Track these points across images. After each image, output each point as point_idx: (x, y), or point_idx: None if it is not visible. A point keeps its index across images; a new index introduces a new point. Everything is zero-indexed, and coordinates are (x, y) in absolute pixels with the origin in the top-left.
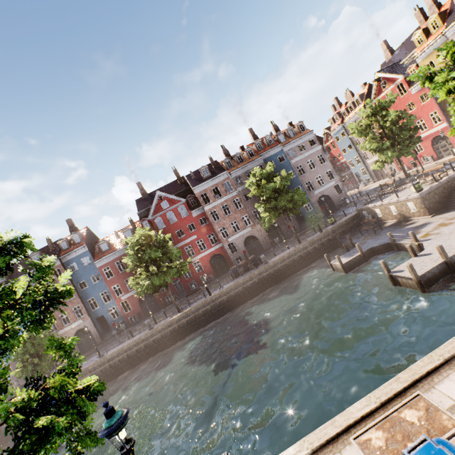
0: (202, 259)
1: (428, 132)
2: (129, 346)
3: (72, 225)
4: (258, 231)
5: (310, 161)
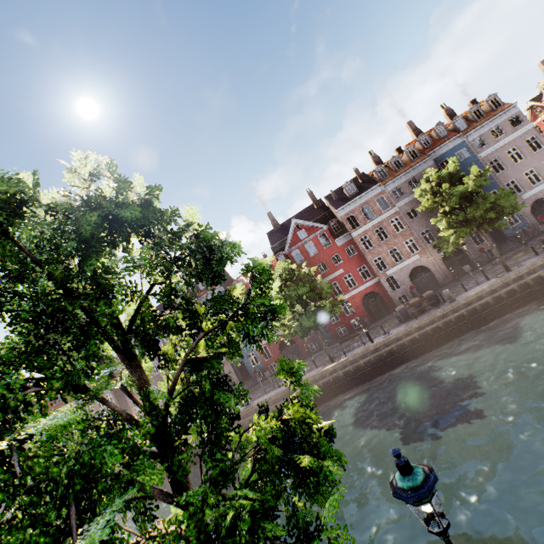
0: (351, 299)
1: None
2: (276, 397)
3: None
4: (430, 259)
5: (509, 151)
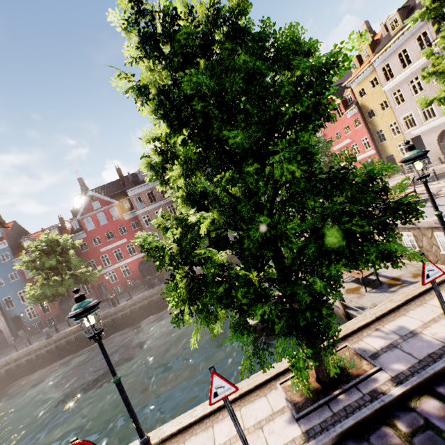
0: (130, 264)
1: (360, 156)
2: (19, 356)
3: None
4: None
5: None
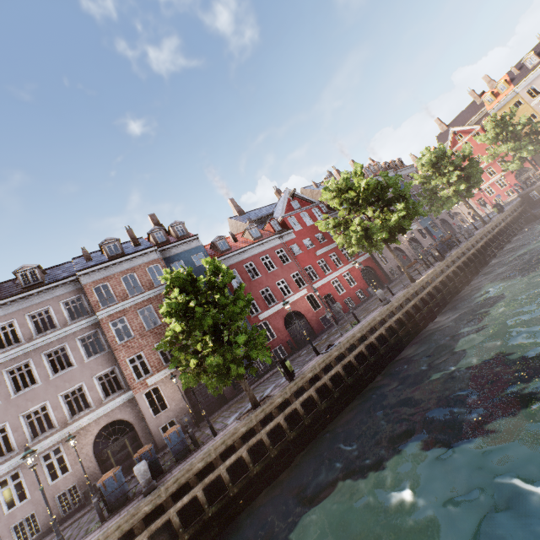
0: (352, 271)
1: None
2: (381, 317)
3: (158, 222)
4: (402, 243)
5: None
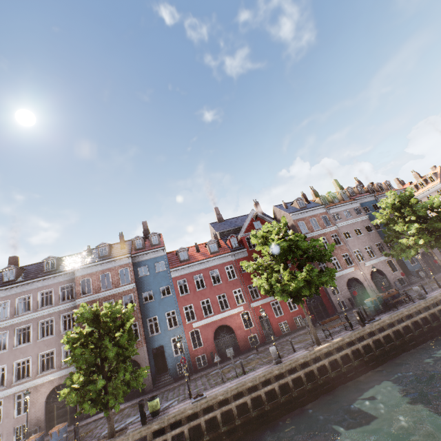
0: None
1: None
2: (253, 383)
3: (147, 228)
4: (362, 274)
5: None
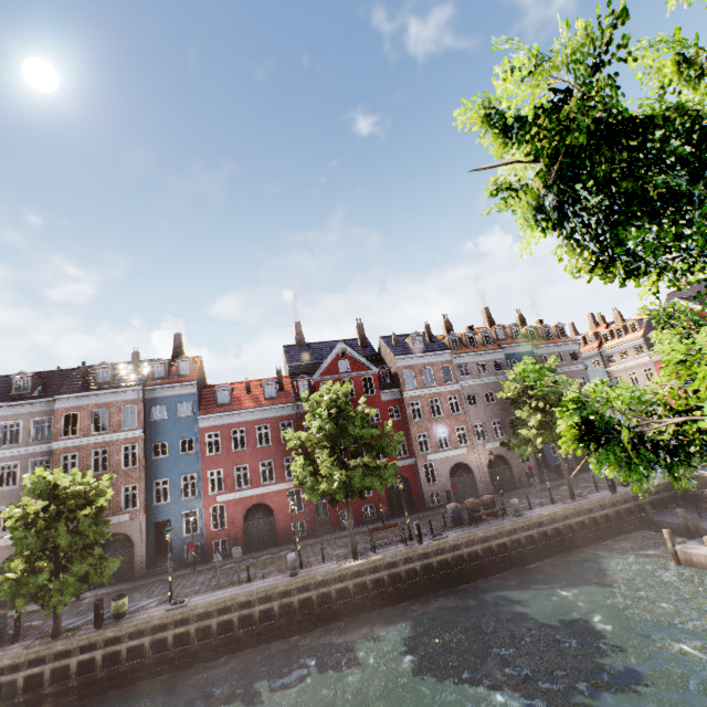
0: None
1: None
2: (248, 597)
3: (180, 345)
4: (476, 459)
5: None
